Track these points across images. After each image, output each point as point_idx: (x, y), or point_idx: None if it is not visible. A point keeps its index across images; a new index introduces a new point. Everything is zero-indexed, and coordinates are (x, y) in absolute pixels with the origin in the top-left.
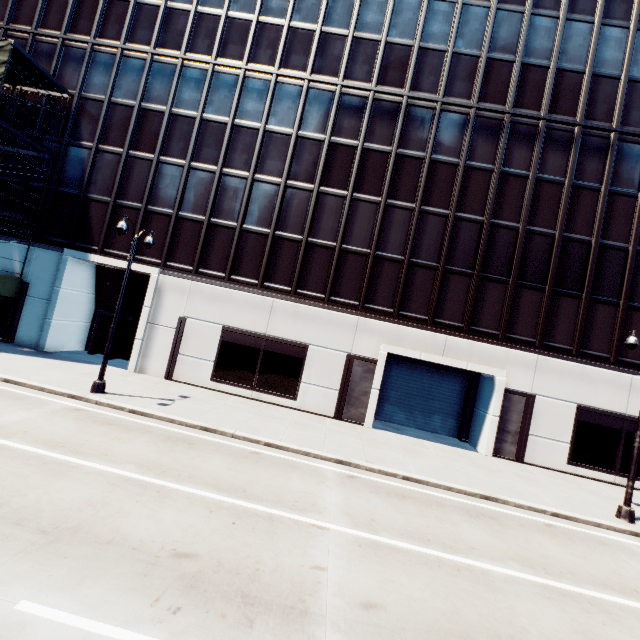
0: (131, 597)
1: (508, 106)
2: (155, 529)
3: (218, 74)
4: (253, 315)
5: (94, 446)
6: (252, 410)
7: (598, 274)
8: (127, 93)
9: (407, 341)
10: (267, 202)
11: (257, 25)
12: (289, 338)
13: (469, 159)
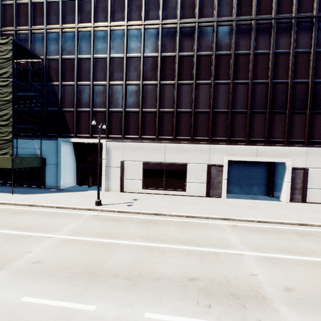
0: (186, 303)
1: (273, 14)
2: (171, 268)
3: (113, 31)
4: (156, 154)
5: (116, 232)
6: (168, 200)
7: None
8: (69, 52)
9: (237, 153)
10: (152, 95)
11: None
12: (176, 162)
13: (255, 49)
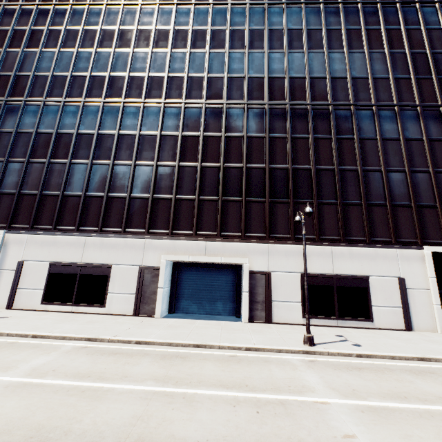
0: None
1: (224, 100)
2: None
3: (47, 106)
4: (72, 251)
5: None
6: (59, 318)
7: (296, 186)
8: None
9: (180, 250)
10: (80, 175)
11: (71, 77)
12: (98, 262)
13: (206, 131)
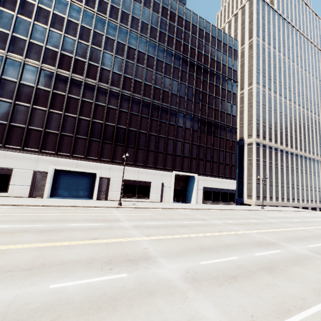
0: None
1: (97, 81)
2: None
3: None
4: None
5: None
6: None
7: (128, 138)
8: None
9: (61, 163)
10: None
11: None
12: (2, 166)
13: (83, 98)
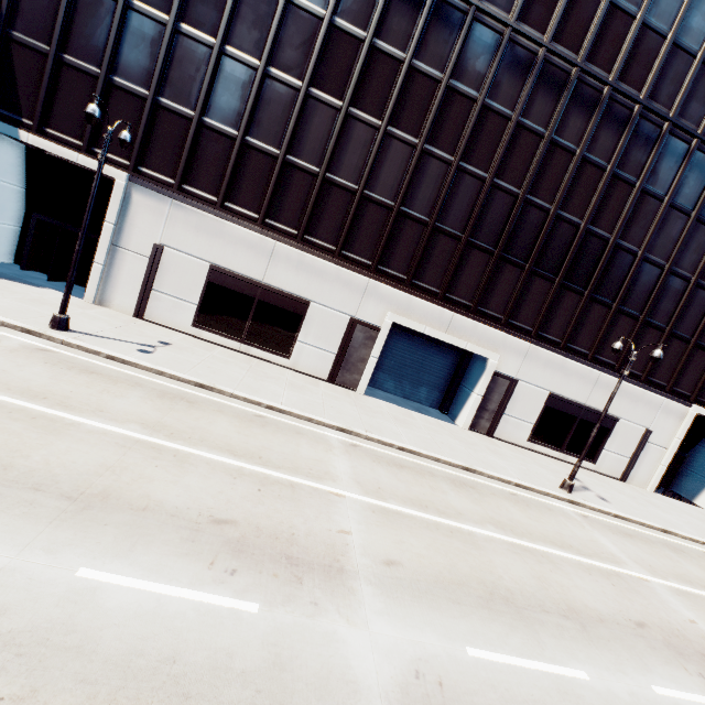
0: (187, 562)
1: (581, 57)
2: (186, 496)
3: None
4: (249, 257)
5: (83, 400)
6: (244, 366)
7: (605, 274)
8: None
9: (414, 313)
10: (280, 111)
11: None
12: (289, 291)
13: (523, 115)
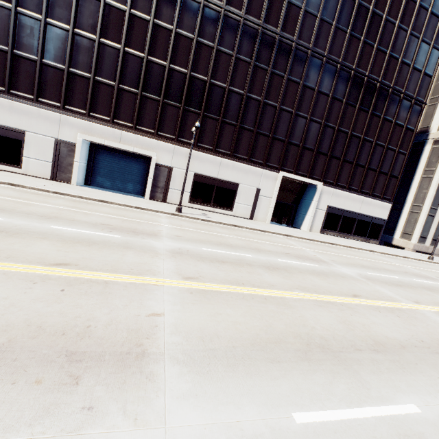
0: None
1: None
2: None
3: None
4: None
5: None
6: None
7: (209, 101)
8: None
9: (96, 133)
10: None
11: None
12: (9, 126)
13: (133, 8)
